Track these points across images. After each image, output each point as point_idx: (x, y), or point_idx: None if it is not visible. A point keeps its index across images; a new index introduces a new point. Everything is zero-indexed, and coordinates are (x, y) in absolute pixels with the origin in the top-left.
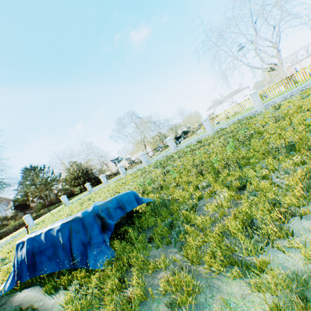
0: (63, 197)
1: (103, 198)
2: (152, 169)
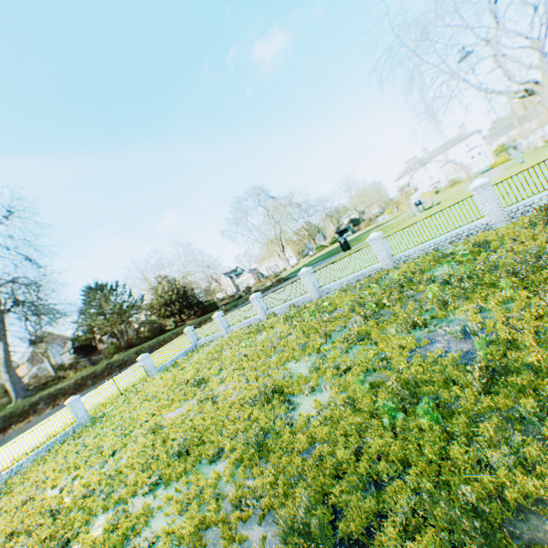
0: (143, 358)
1: (236, 401)
2: (356, 318)
